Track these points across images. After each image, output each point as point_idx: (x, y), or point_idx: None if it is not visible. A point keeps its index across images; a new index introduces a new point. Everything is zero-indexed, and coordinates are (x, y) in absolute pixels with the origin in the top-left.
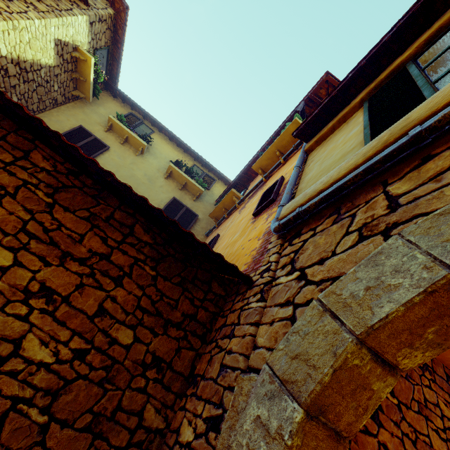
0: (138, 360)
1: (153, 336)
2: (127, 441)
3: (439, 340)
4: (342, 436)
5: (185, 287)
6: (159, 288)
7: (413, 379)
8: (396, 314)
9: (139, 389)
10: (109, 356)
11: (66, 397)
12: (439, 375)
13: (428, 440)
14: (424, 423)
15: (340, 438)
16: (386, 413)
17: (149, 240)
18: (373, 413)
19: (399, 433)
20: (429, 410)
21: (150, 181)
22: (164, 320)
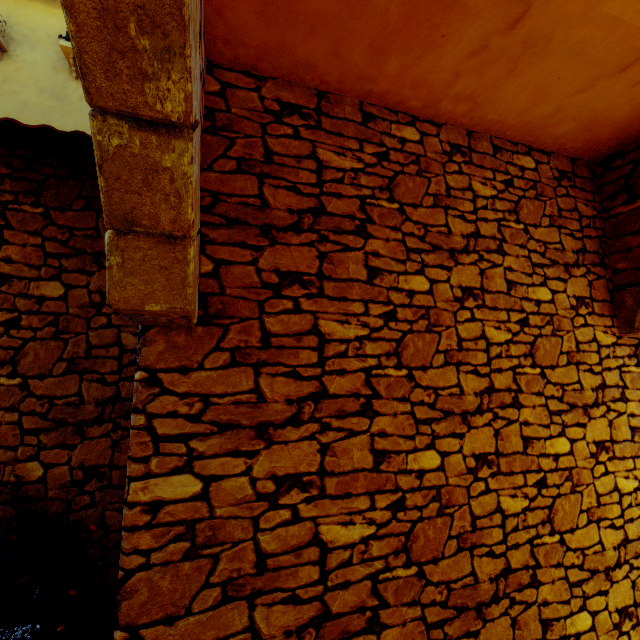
0: (84, 304)
1: (88, 276)
2: (118, 366)
3: (161, 43)
4: (182, 238)
5: (98, 207)
6: (62, 224)
7: (430, 172)
8: (71, 31)
9: (104, 327)
10: (47, 314)
11: (26, 360)
12: (479, 153)
13: (446, 229)
14: (442, 215)
15: (177, 240)
16: (379, 223)
17: (2, 170)
18: (358, 229)
19: (399, 236)
20: (453, 198)
21: (56, 98)
22: (92, 256)
